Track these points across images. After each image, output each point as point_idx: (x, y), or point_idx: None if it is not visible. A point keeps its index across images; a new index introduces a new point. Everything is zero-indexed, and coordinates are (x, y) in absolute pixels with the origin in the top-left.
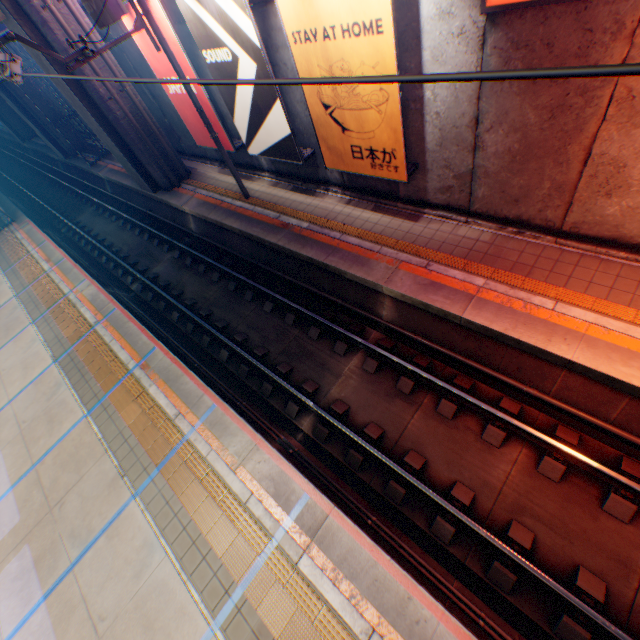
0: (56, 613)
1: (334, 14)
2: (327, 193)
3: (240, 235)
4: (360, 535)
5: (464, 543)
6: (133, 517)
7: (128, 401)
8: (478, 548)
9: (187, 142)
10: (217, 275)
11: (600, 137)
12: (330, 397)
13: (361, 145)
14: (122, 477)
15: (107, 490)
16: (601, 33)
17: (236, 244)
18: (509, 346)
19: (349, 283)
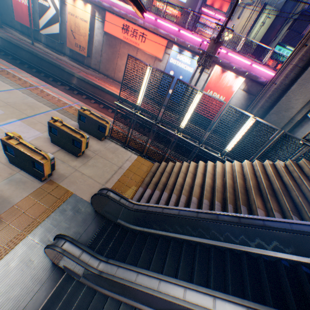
0: None
1: (79, 15)
2: (64, 57)
3: (27, 52)
4: (60, 91)
5: None
6: None
7: None
8: None
9: (6, 18)
10: (12, 57)
11: (118, 61)
12: None
13: (78, 44)
14: None
15: None
16: (117, 44)
17: (23, 54)
18: (100, 90)
19: (66, 73)
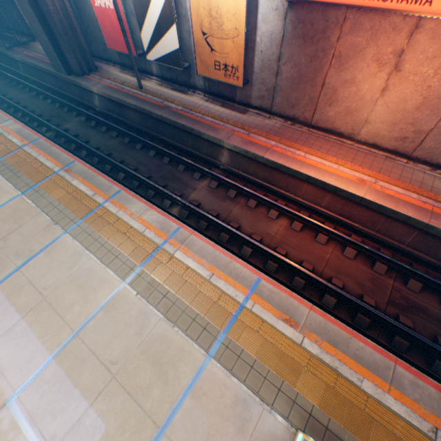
0: (8, 291)
1: None
2: (194, 94)
3: (135, 110)
4: (208, 241)
5: (256, 257)
6: (65, 242)
7: (56, 188)
8: (262, 258)
9: (97, 47)
10: (116, 133)
11: (328, 75)
12: (190, 199)
13: (220, 61)
14: (55, 224)
15: (43, 231)
16: (331, 23)
17: (131, 117)
18: (284, 173)
19: (205, 142)
